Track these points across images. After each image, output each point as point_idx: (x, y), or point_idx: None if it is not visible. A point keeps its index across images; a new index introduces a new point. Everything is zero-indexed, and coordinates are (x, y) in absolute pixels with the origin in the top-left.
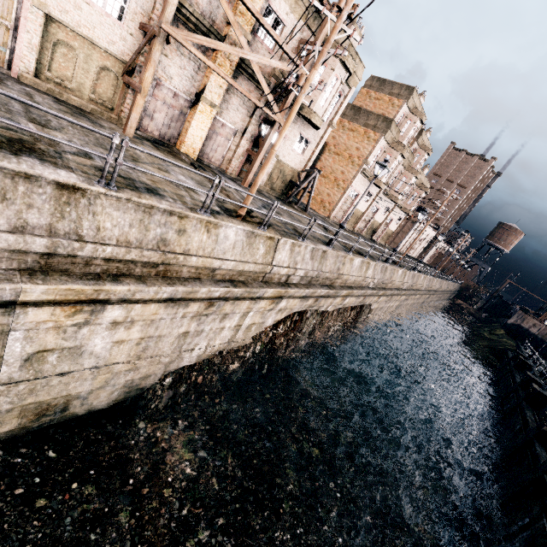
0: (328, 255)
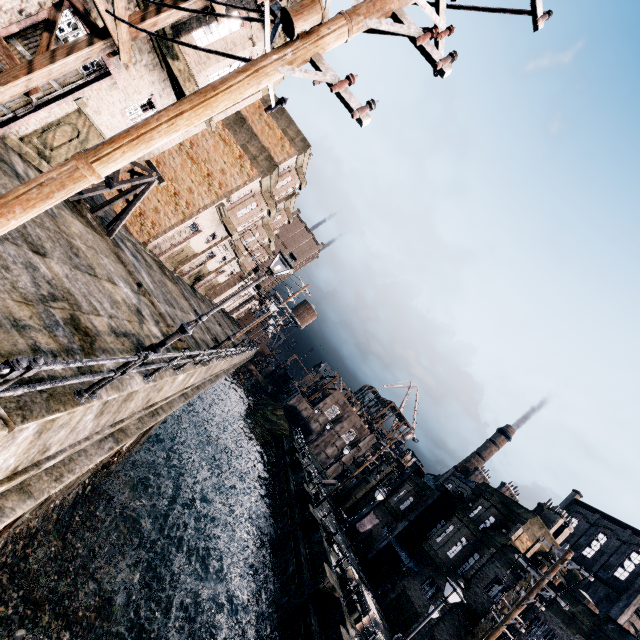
0: (140, 389)
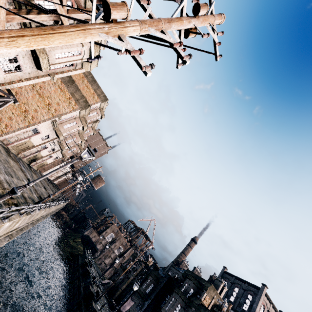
0: None
